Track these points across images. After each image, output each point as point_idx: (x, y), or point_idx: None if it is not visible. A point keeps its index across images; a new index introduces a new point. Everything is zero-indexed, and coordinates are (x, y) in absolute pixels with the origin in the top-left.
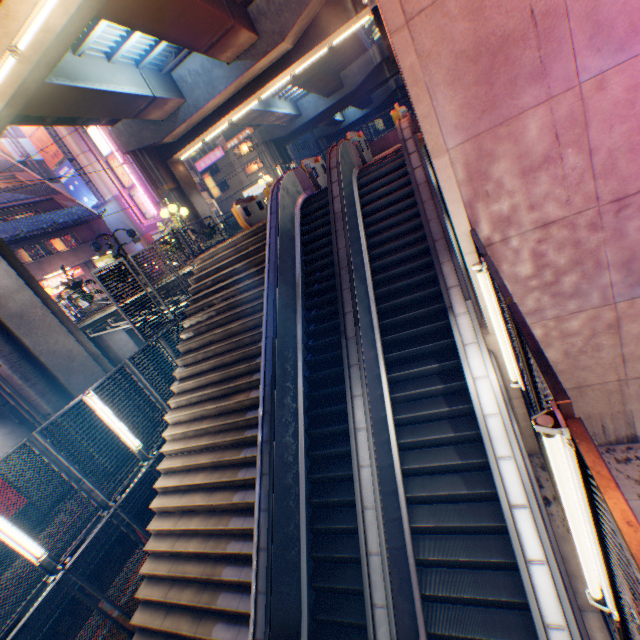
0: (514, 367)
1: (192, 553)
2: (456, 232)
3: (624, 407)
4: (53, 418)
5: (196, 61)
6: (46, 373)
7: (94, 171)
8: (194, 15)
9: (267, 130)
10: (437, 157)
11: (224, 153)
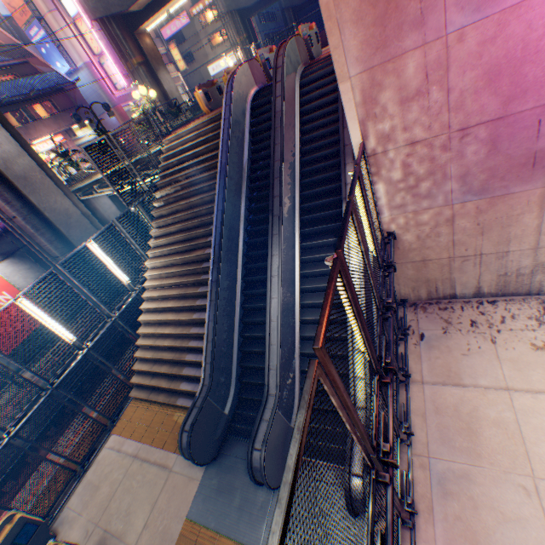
0: (371, 242)
1: (167, 347)
2: (352, 143)
3: (450, 276)
4: (68, 256)
5: None
6: (51, 226)
7: (63, 34)
8: None
9: None
10: (342, 82)
11: (189, 20)
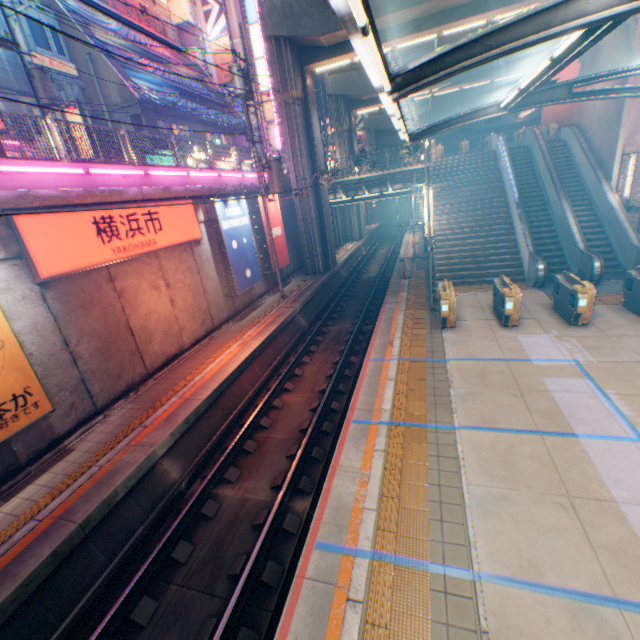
0: (627, 191)
1: (463, 258)
2: (615, 155)
3: (639, 235)
4: None
5: (414, 58)
6: (316, 197)
7: None
8: (460, 40)
9: (375, 121)
10: (621, 129)
11: None
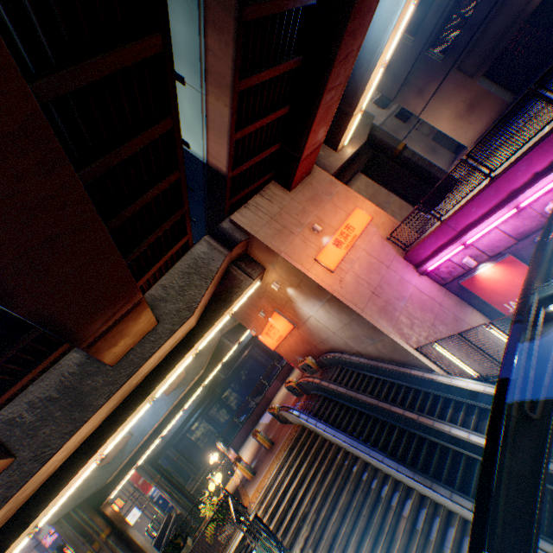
0: (468, 368)
1: None
2: (410, 351)
3: None
4: None
5: None
6: None
7: None
8: None
9: None
10: (389, 334)
11: None
